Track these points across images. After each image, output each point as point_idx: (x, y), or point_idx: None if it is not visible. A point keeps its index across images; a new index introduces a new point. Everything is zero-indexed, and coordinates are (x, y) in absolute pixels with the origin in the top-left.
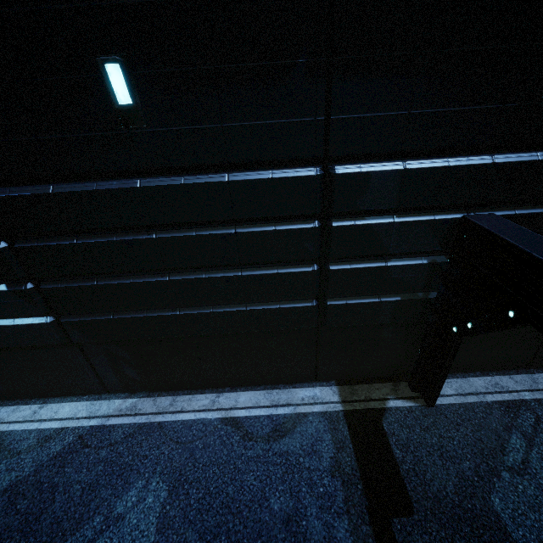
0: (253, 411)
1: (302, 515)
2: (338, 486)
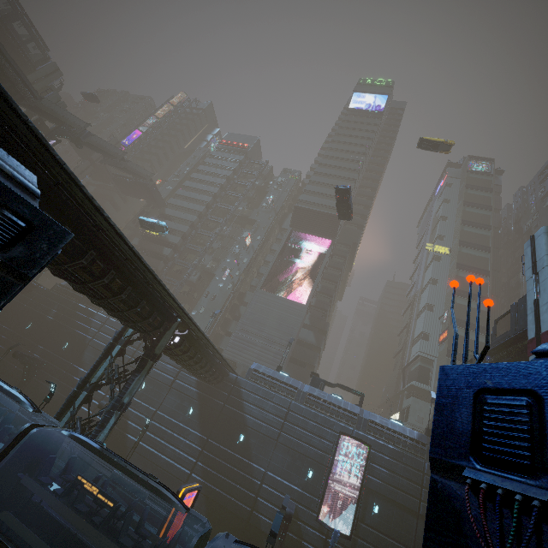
0: None
1: None
2: None
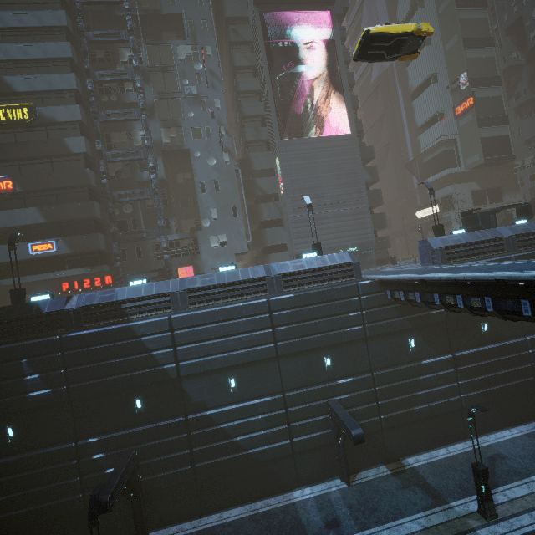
0: None
1: None
2: None
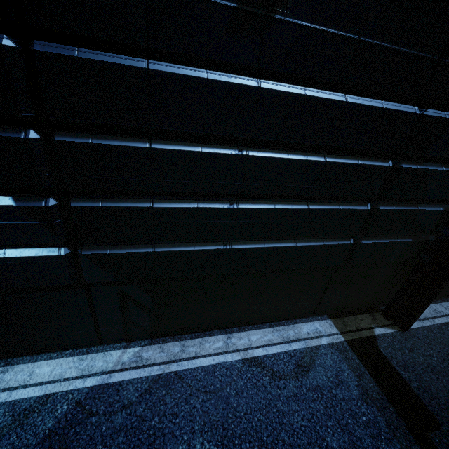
0: (270, 349)
1: (361, 448)
2: (376, 412)
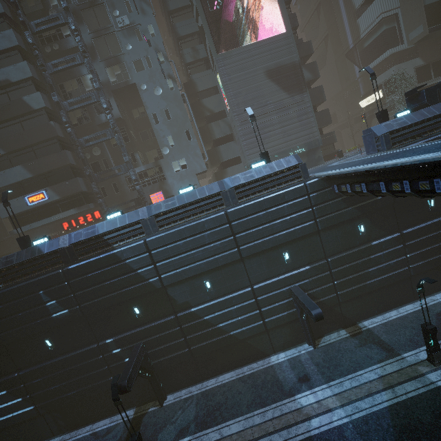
0: (103, 427)
1: None
2: None
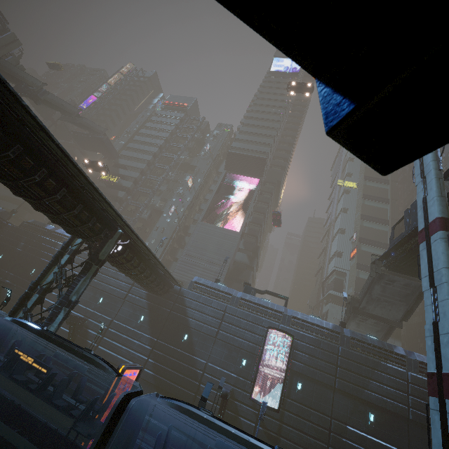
0: None
1: None
2: None
